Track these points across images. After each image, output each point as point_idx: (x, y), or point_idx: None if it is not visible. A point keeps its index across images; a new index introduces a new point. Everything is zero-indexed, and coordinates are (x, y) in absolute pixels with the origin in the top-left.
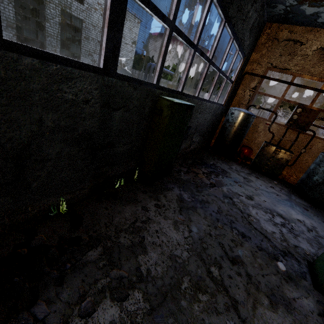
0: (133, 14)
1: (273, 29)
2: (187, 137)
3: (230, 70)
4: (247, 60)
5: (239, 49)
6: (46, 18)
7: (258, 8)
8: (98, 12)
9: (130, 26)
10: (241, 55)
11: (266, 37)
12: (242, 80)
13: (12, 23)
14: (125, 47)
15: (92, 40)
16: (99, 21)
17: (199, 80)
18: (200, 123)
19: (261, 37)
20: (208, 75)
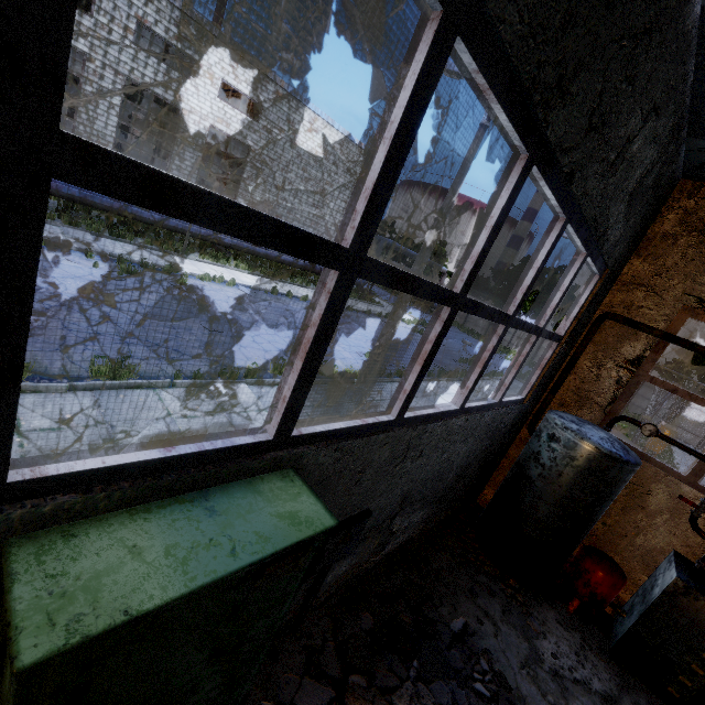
0: (358, 145)
1: (703, 199)
2: (360, 538)
3: (552, 309)
4: (612, 277)
5: (588, 251)
6: (178, 138)
7: (663, 133)
8: (285, 136)
9: (348, 164)
10: (594, 267)
11: (680, 220)
12: (592, 333)
13: (108, 142)
14: (331, 201)
15: (264, 184)
16: (284, 151)
17: (487, 279)
18: (424, 479)
19: (661, 218)
20: (509, 272)
